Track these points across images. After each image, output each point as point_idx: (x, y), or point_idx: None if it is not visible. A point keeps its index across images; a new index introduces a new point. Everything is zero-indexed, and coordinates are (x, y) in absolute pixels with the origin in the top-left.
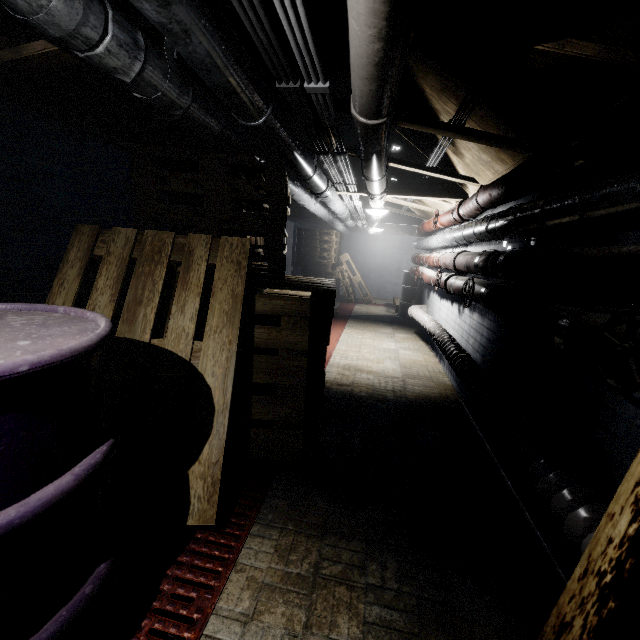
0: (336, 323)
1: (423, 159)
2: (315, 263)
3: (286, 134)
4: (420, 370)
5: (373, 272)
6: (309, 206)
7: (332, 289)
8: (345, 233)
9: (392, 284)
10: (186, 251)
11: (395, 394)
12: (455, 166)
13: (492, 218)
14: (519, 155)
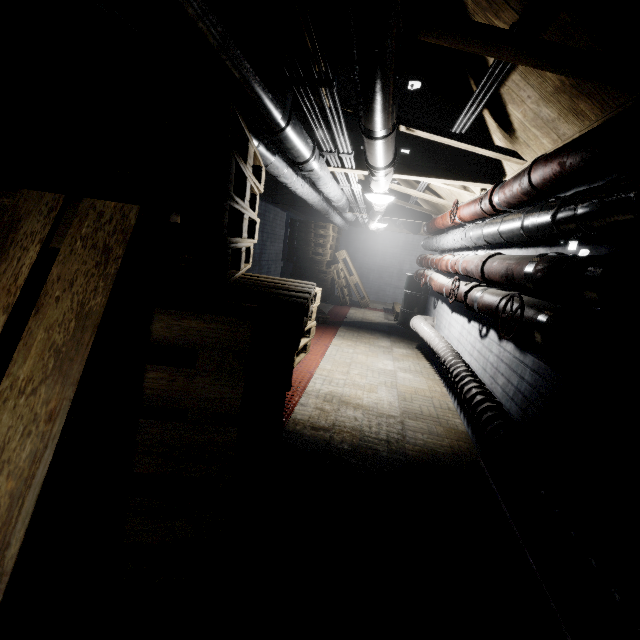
0: (325, 331)
1: (445, 128)
2: (308, 259)
3: (209, 3)
4: (424, 405)
5: (372, 273)
6: (294, 186)
7: (299, 302)
8: (344, 228)
9: (392, 287)
10: (4, 221)
11: (390, 447)
12: (491, 135)
13: (567, 200)
14: (618, 98)
